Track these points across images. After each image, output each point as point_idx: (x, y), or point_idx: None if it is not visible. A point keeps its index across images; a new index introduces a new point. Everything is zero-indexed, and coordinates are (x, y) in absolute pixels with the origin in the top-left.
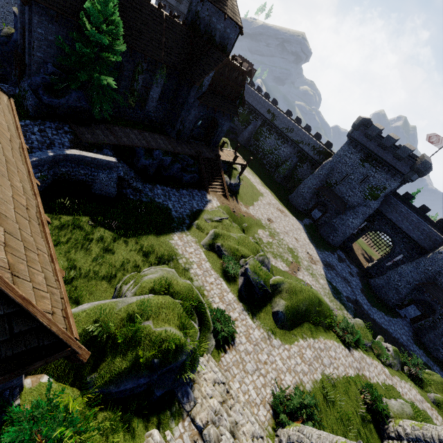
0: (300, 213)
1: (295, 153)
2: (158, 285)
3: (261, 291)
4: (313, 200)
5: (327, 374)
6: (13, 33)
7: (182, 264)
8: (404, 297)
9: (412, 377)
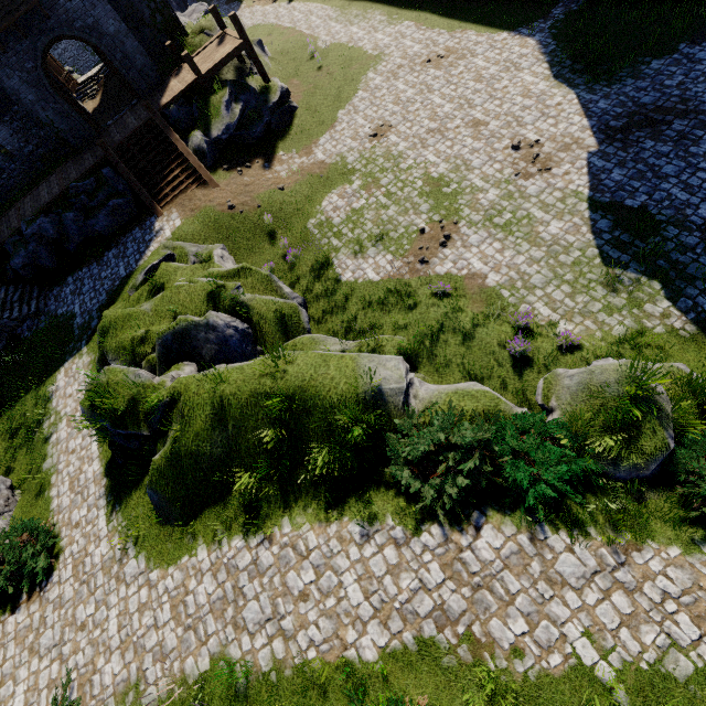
0: None
1: None
2: None
3: (135, 439)
4: None
5: (233, 658)
6: None
7: (45, 431)
8: None
9: None
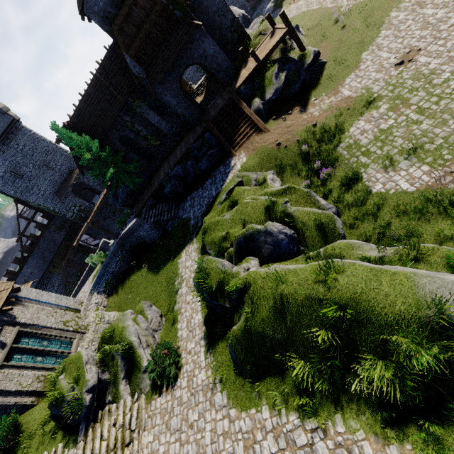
0: None
1: None
2: (106, 333)
3: (221, 307)
4: None
5: None
6: None
7: (176, 286)
8: None
9: None
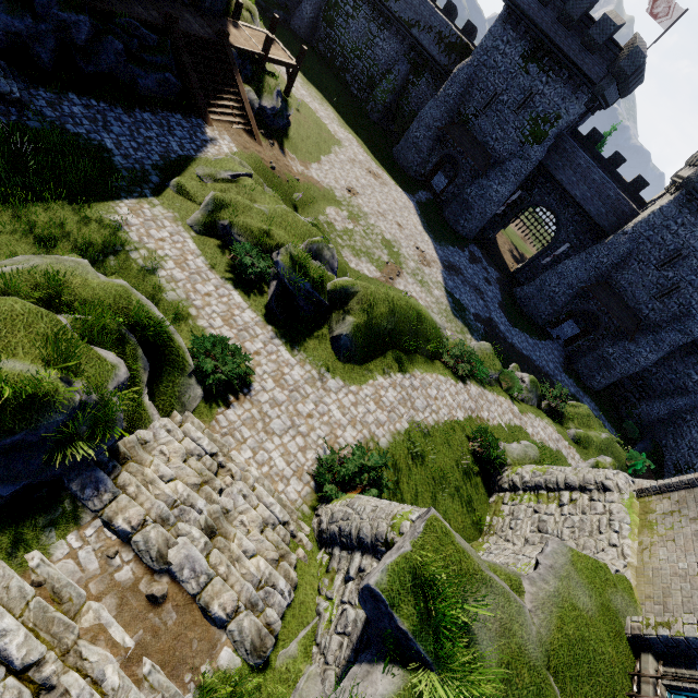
0: (411, 181)
1: (404, 52)
2: (20, 286)
3: (311, 304)
4: (434, 154)
5: (418, 422)
6: None
7: (138, 261)
8: (561, 309)
9: (551, 413)
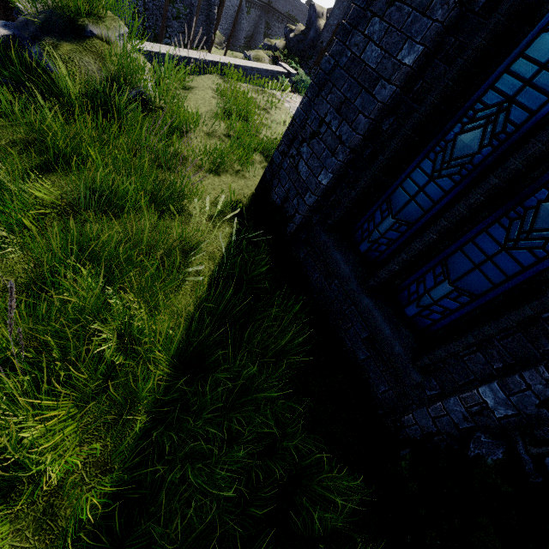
0: None
1: None
2: None
3: None
4: None
5: None
6: (306, 30)
7: None
8: None
9: None
